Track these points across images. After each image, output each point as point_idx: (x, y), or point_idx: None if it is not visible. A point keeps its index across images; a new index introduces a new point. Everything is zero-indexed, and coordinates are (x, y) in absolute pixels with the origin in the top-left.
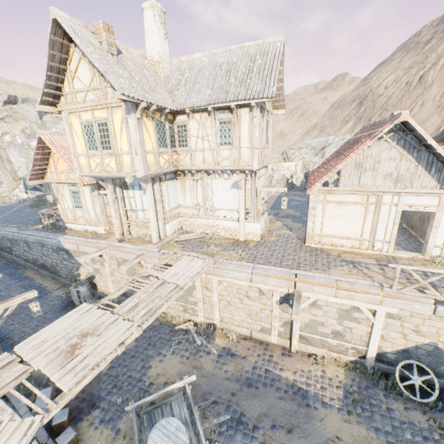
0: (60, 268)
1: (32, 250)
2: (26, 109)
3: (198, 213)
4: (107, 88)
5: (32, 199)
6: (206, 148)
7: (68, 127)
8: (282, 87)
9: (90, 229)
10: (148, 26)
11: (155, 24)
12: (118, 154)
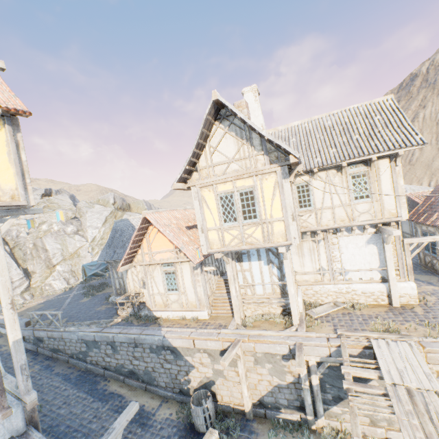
0: (157, 375)
1: (117, 353)
2: (61, 198)
3: (322, 278)
4: (257, 156)
5: (77, 286)
6: (336, 205)
7: (197, 202)
8: None
9: (188, 316)
10: (249, 105)
11: (256, 103)
12: (267, 222)
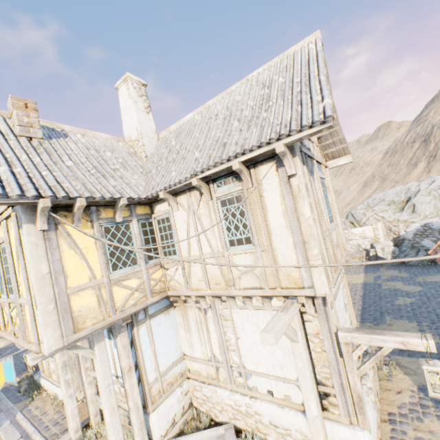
0: None
1: None
2: None
3: (215, 375)
4: None
5: None
6: (205, 254)
7: None
8: (335, 119)
9: (60, 396)
10: (124, 104)
11: (130, 98)
12: (20, 303)
